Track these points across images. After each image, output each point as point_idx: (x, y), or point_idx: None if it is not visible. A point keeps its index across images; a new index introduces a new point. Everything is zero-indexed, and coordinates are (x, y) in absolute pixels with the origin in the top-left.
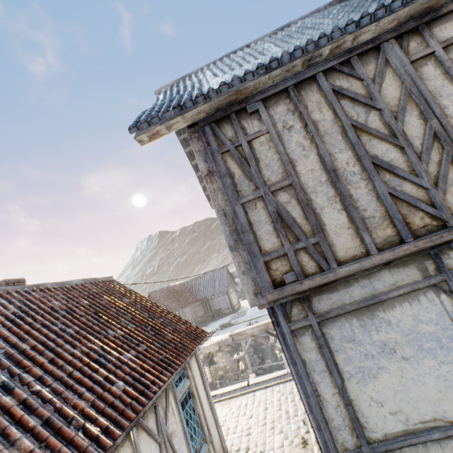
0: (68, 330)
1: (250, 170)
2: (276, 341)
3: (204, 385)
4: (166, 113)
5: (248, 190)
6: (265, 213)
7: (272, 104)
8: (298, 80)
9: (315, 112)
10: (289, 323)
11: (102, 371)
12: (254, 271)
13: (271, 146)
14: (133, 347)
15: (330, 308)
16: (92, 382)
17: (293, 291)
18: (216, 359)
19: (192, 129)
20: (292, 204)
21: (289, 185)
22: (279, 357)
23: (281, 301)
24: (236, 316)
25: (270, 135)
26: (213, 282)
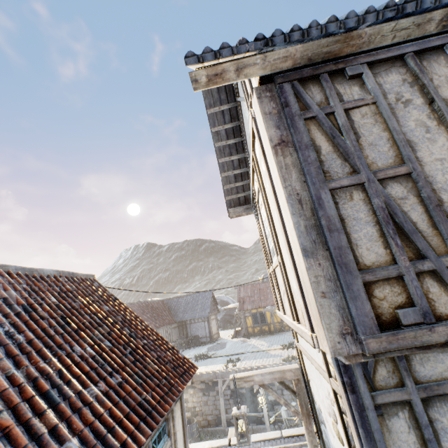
0: (16, 337)
1: (346, 146)
2: (259, 387)
3: (185, 446)
4: (244, 45)
5: (340, 172)
6: (365, 208)
7: (381, 71)
8: (420, 47)
9: (443, 88)
10: (372, 391)
11: (50, 415)
12: (342, 295)
13: (378, 121)
14: (104, 376)
15: (440, 377)
16: (28, 436)
17: (416, 342)
18: (185, 397)
19: (263, 86)
20: (410, 202)
21: (406, 175)
22: (259, 406)
23: (386, 355)
24: (213, 348)
25: (376, 107)
26: (195, 305)
